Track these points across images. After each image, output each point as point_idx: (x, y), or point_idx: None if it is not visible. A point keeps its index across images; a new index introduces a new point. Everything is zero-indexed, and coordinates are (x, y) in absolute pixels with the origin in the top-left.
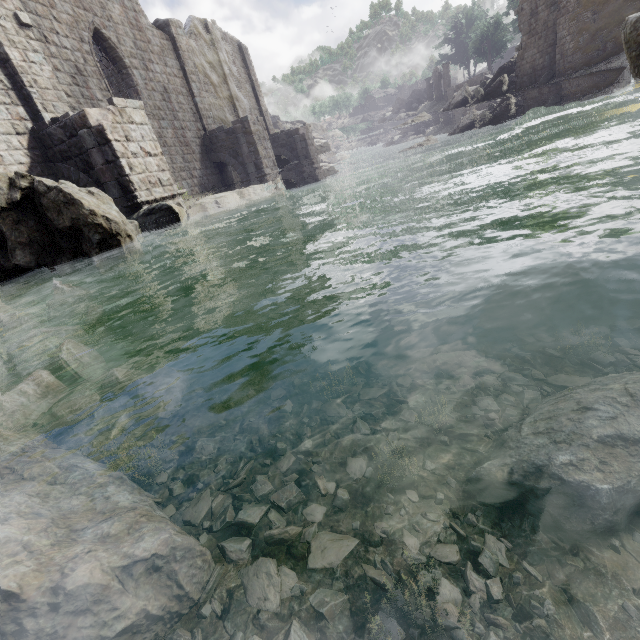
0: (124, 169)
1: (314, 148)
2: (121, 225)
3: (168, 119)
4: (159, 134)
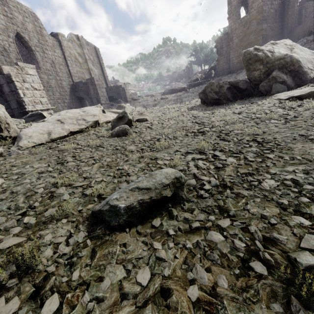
0: (20, 95)
1: (129, 94)
2: (2, 118)
3: (53, 75)
4: (47, 81)
